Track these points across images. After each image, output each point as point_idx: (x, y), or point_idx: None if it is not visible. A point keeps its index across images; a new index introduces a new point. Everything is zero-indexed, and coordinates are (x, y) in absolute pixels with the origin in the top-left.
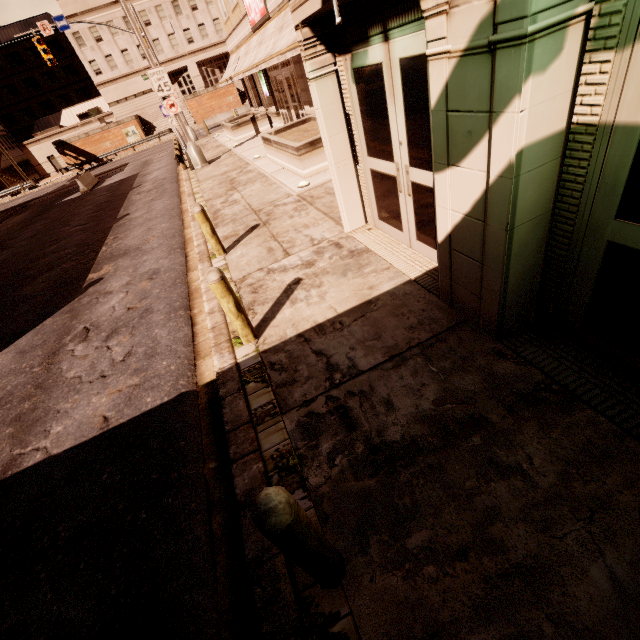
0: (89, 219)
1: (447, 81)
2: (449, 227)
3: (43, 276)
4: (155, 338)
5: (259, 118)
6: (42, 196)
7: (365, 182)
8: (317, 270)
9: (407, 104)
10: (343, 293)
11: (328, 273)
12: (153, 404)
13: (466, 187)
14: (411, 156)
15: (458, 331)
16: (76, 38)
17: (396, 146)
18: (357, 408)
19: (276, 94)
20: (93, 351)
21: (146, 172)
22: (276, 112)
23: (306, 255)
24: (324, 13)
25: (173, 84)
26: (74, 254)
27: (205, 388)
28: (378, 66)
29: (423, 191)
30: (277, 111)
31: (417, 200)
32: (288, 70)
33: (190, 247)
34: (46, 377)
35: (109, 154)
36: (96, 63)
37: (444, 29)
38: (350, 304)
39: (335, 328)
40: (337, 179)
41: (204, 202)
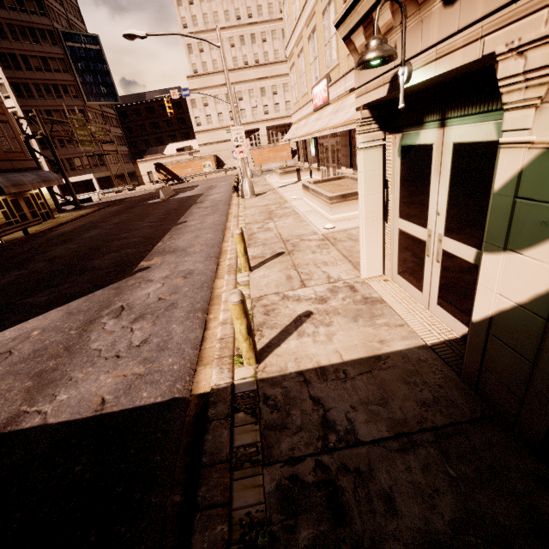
0: (158, 219)
1: (522, 169)
2: (491, 310)
3: (111, 255)
4: (171, 332)
5: (303, 170)
6: (134, 197)
7: (390, 238)
8: (329, 308)
9: (453, 181)
10: (351, 339)
11: (339, 314)
12: (147, 400)
13: (526, 276)
14: (448, 227)
15: (484, 428)
16: (192, 102)
17: (432, 215)
18: (350, 492)
19: (320, 155)
20: (119, 329)
21: (209, 193)
22: (317, 168)
23: (321, 290)
24: (384, 101)
25: (246, 138)
26: (138, 243)
27: (197, 399)
28: (428, 146)
29: (455, 261)
30: (318, 167)
31: (446, 268)
32: (334, 140)
33: (223, 258)
34: (76, 342)
35: (188, 177)
36: (199, 119)
37: (529, 121)
38: (357, 354)
39: (338, 376)
40: (364, 231)
41: (244, 224)
